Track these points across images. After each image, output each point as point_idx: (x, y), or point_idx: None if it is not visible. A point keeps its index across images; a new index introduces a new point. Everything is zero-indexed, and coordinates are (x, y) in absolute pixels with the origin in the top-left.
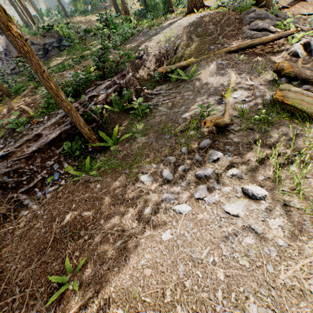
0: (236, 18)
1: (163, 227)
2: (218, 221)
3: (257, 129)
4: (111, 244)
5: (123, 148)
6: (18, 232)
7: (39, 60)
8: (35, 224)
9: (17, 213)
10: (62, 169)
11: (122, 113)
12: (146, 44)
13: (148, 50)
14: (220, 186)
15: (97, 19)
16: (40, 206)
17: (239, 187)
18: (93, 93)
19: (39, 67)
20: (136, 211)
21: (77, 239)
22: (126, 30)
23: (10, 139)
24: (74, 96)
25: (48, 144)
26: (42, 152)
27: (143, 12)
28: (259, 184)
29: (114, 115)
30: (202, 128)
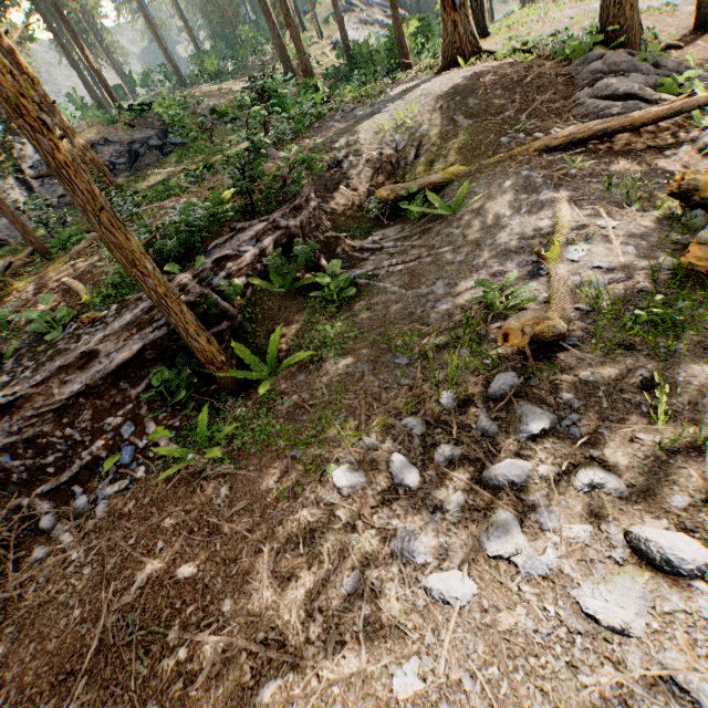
0: (558, 73)
1: (397, 648)
2: (563, 644)
3: (646, 348)
4: (247, 691)
5: (292, 386)
6: (17, 609)
7: (93, 183)
8: (61, 590)
9: (24, 553)
10: (142, 437)
11: (292, 296)
12: (351, 136)
13: (355, 149)
14: (560, 520)
15: (242, 88)
16: (79, 537)
17: (615, 526)
18: (225, 250)
19: (92, 199)
20: (319, 582)
21: (156, 657)
22: (307, 108)
23: (27, 361)
24: (181, 258)
25: (111, 376)
26: (96, 396)
27: (344, 71)
28: (677, 520)
29: (272, 300)
30: (493, 341)
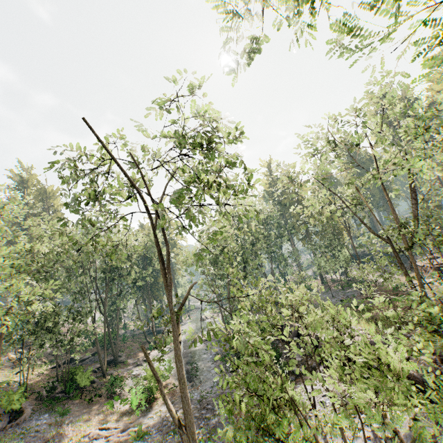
0: None
1: None
2: None
3: None
4: None
5: None
6: None
7: None
8: None
9: None
10: None
11: None
12: None
13: None
14: None
15: None
16: None
17: None
18: None
19: None
20: None
21: None
22: None
23: None
24: None
25: None
26: None
27: None
28: None
29: None
30: None
